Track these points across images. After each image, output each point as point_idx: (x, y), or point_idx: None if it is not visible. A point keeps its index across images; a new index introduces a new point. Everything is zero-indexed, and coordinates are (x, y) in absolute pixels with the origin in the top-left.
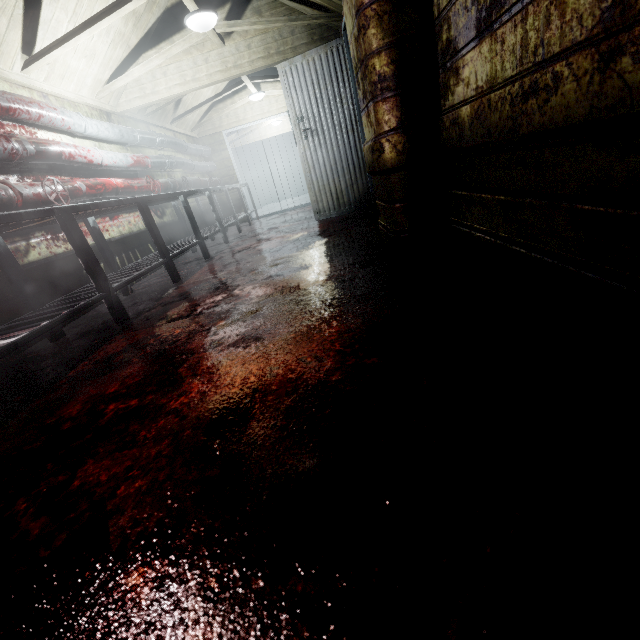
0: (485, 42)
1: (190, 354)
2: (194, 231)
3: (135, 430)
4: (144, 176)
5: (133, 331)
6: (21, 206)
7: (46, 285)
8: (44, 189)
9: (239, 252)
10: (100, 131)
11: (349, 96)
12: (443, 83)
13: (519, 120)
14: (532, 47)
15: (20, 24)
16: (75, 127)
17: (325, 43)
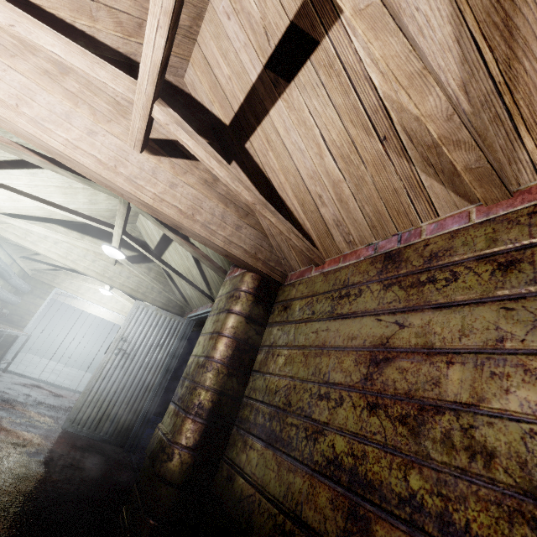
0: (269, 452)
1: None
2: None
3: None
4: None
5: None
6: None
7: None
8: None
9: None
10: None
11: (167, 351)
12: (234, 437)
13: None
14: (295, 498)
15: None
16: None
17: (174, 311)
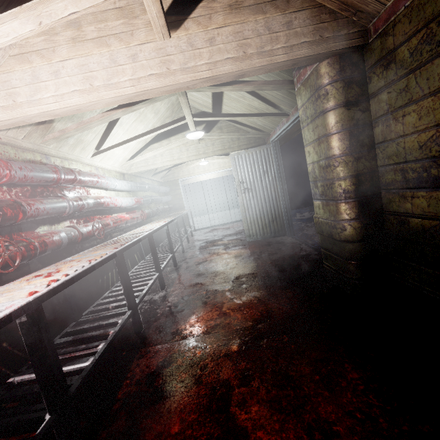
0: (439, 193)
1: (229, 387)
2: (170, 248)
3: None
4: (136, 209)
5: (154, 345)
6: (79, 241)
7: (78, 295)
8: (93, 228)
9: (200, 264)
10: (122, 186)
11: (273, 172)
12: (386, 197)
13: None
14: None
15: (100, 136)
16: (111, 186)
17: (257, 144)
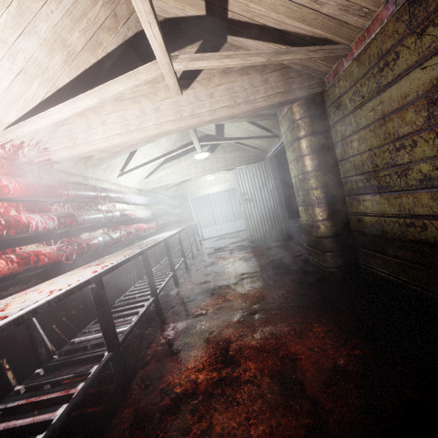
0: (377, 197)
1: (230, 342)
2: (182, 253)
3: (231, 393)
4: (151, 220)
5: (173, 322)
6: (111, 245)
7: None
8: (120, 235)
9: (208, 266)
10: (140, 201)
11: (271, 184)
12: (349, 202)
13: (406, 233)
14: (407, 208)
15: (124, 161)
16: (132, 200)
17: (256, 160)
